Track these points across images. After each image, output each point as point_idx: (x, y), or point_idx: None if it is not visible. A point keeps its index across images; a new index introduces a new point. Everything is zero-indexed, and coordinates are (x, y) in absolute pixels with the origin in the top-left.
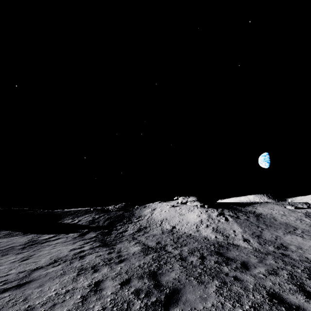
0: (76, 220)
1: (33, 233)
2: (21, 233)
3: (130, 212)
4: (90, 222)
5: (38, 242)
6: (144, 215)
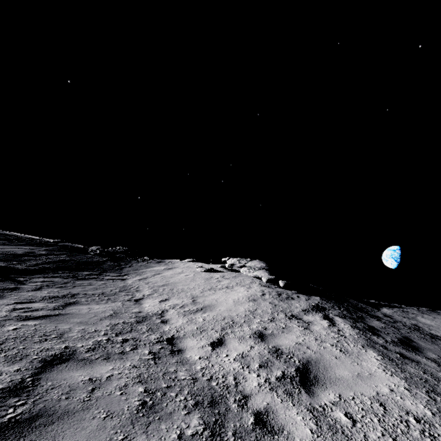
0: None
1: None
2: None
3: (122, 263)
4: (5, 256)
5: None
6: (140, 272)
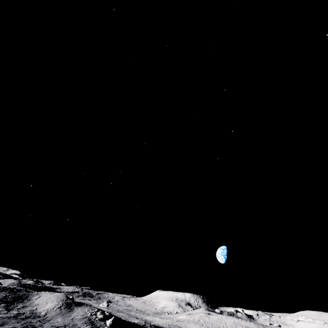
0: None
1: None
2: None
3: (27, 295)
4: (3, 297)
5: None
6: (32, 299)
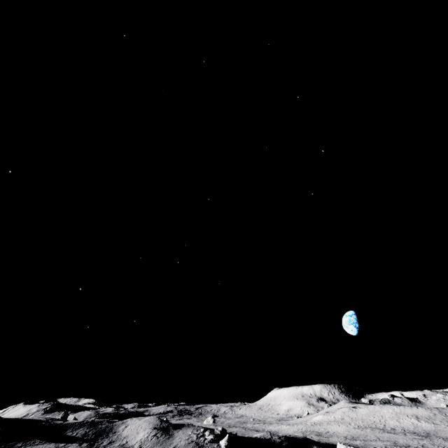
0: (75, 433)
1: (53, 442)
2: (47, 442)
3: (111, 427)
4: (83, 435)
5: (61, 447)
6: (118, 431)
